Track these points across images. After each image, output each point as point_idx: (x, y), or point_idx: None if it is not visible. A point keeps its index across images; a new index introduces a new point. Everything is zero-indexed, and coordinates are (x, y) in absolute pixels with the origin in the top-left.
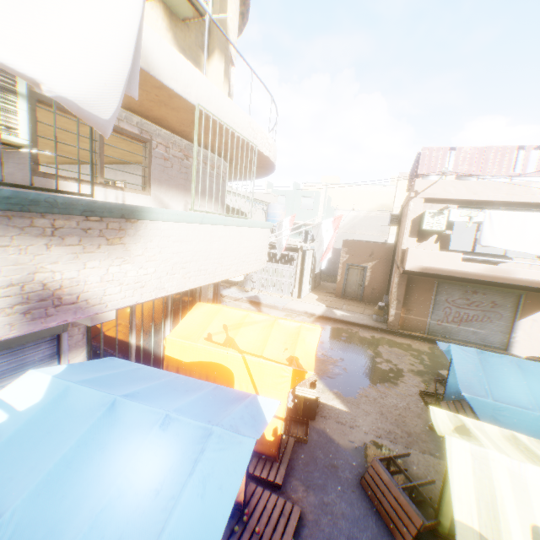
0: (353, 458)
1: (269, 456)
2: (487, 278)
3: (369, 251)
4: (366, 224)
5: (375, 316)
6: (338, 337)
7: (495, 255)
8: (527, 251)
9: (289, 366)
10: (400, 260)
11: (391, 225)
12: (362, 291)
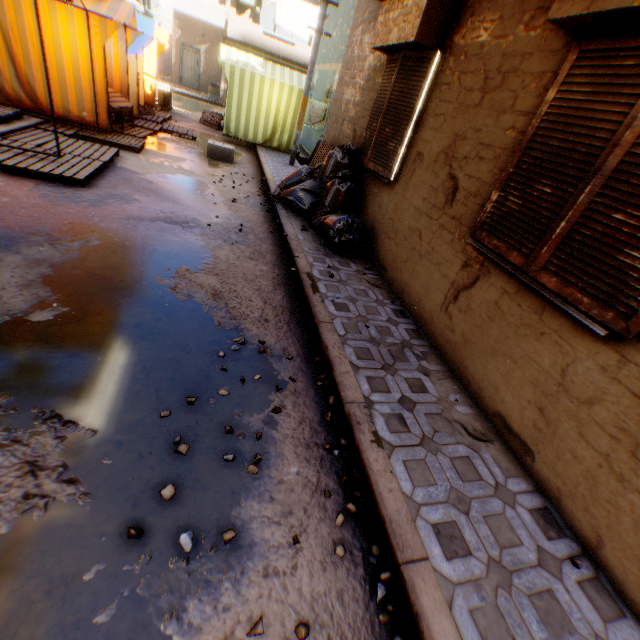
0: (196, 120)
1: (150, 106)
2: (277, 53)
3: (201, 32)
4: (200, 18)
5: (210, 96)
6: (180, 99)
7: (287, 41)
8: (299, 36)
9: (155, 42)
10: (225, 32)
11: (221, 5)
12: (198, 80)
